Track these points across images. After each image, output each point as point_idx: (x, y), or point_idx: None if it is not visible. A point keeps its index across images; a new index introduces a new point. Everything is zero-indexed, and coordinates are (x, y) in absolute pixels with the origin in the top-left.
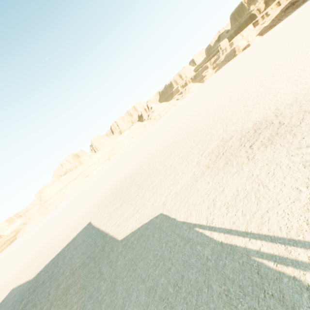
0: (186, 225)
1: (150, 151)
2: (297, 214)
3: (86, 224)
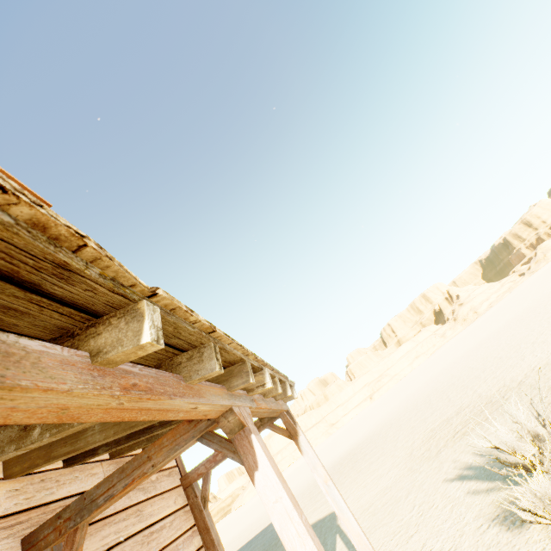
0: (335, 529)
1: (410, 398)
2: (387, 534)
3: None
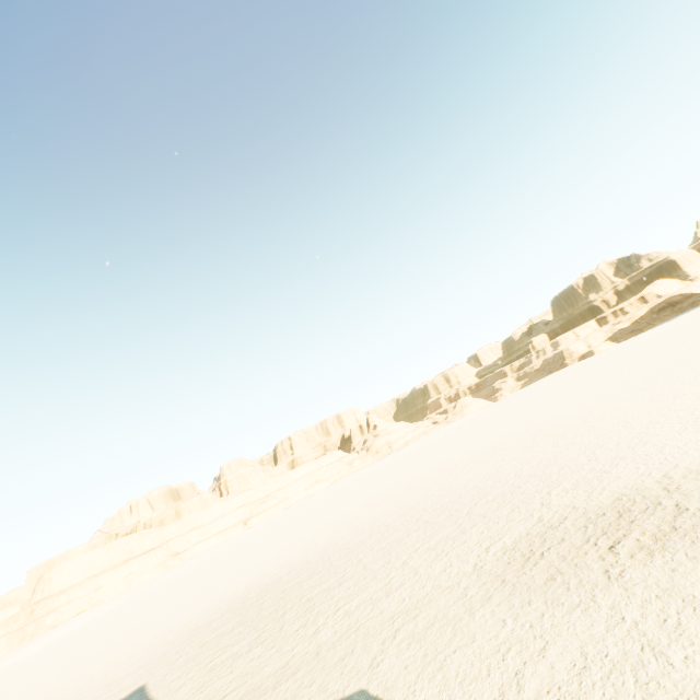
0: None
1: (355, 520)
2: None
3: (131, 691)
